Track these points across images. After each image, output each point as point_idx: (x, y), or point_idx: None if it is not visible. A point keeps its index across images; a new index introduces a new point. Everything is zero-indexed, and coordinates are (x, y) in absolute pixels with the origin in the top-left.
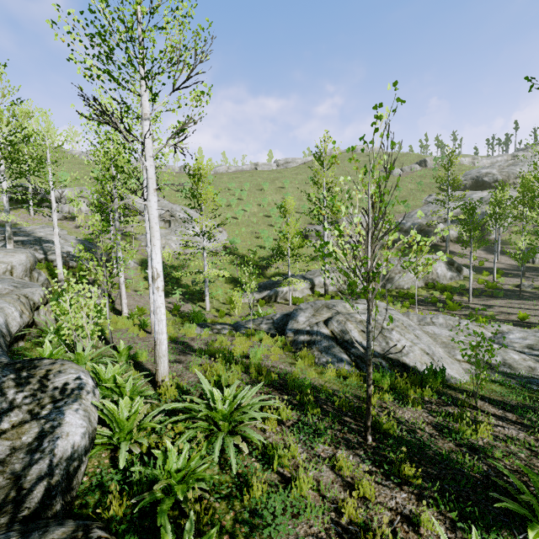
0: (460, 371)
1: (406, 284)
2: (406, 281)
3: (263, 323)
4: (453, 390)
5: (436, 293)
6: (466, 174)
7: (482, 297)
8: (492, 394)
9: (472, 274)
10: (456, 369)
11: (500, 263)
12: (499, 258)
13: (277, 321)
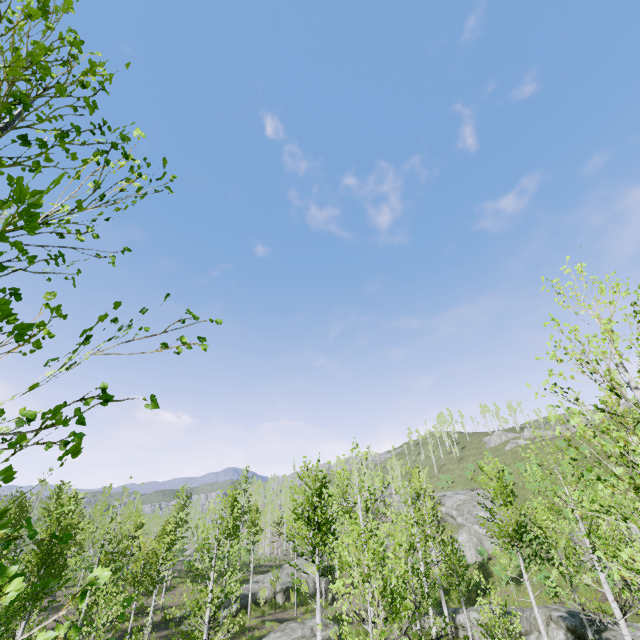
0: None
1: None
2: None
3: None
4: None
5: None
6: None
7: None
8: None
9: None
10: None
11: None
12: None
13: None
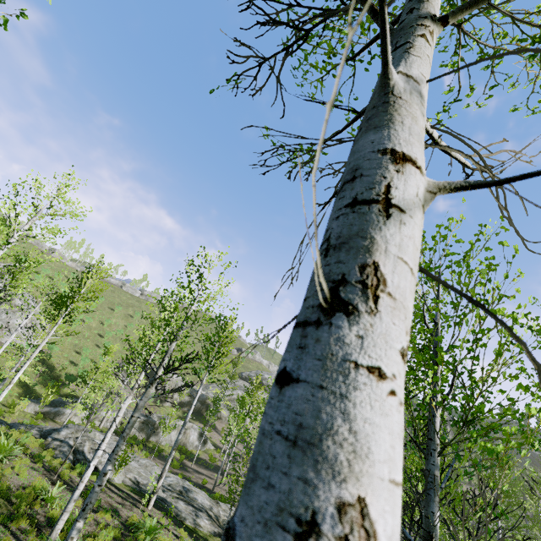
0: (120, 479)
1: (165, 440)
2: (166, 438)
3: (34, 429)
4: (108, 482)
5: (178, 454)
6: (257, 373)
7: (201, 466)
8: (122, 487)
9: (212, 449)
10: (120, 478)
11: (237, 447)
12: (239, 443)
13: (46, 431)
